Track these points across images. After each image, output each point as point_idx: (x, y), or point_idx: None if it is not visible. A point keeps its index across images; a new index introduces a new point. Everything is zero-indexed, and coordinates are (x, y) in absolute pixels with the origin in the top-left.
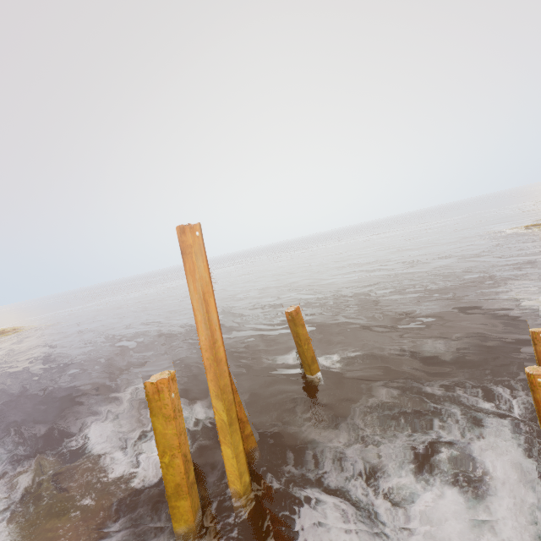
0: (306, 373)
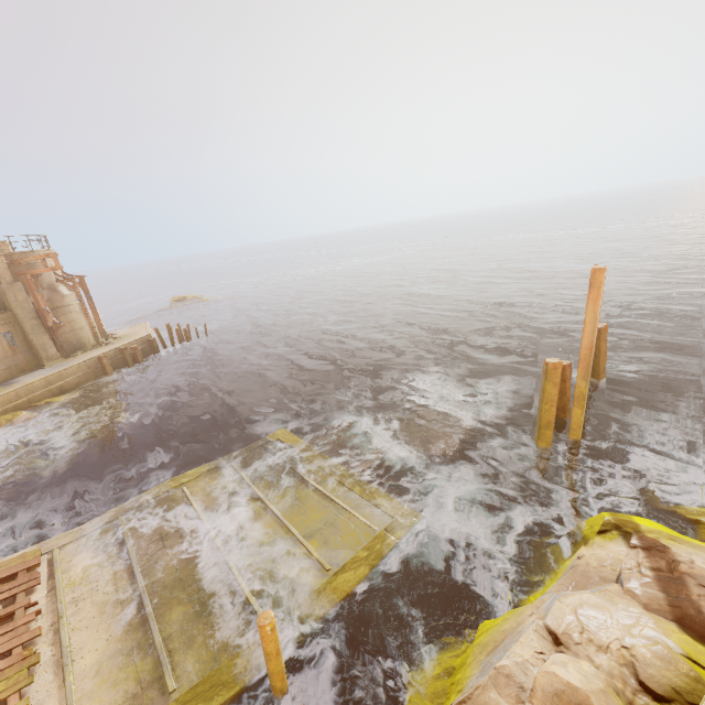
0: (592, 379)
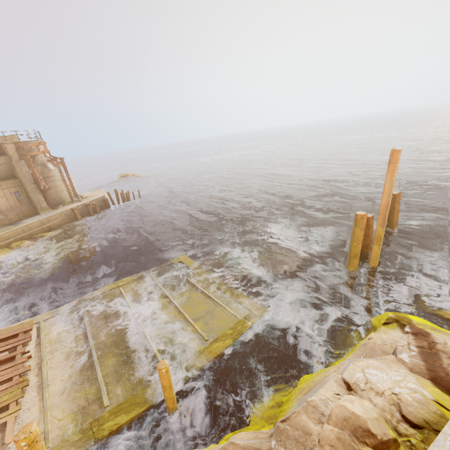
0: (388, 229)
